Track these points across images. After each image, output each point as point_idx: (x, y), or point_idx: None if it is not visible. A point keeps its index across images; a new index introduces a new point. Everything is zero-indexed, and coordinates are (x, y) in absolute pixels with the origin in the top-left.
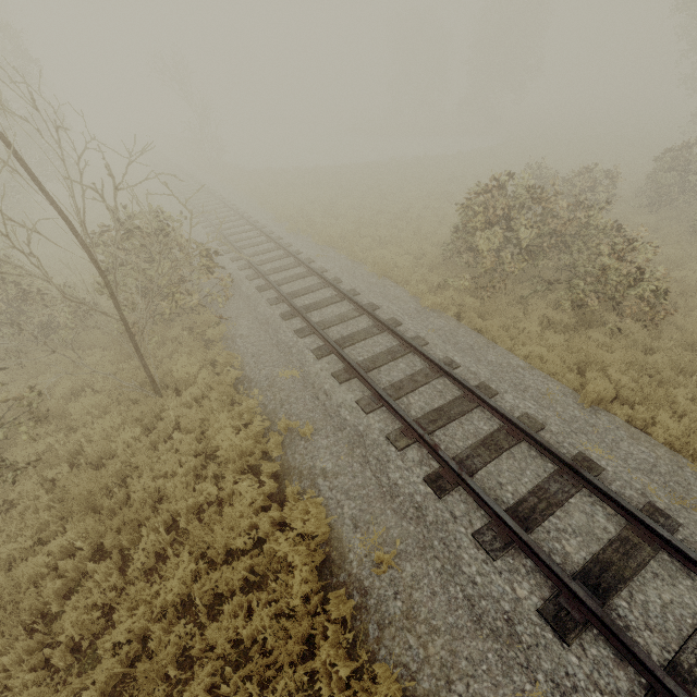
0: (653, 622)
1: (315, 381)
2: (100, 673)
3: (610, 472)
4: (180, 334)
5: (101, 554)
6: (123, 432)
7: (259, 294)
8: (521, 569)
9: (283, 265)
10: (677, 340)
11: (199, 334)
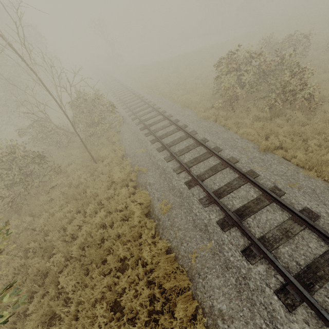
0: (260, 225)
1: (150, 152)
2: (78, 241)
3: (262, 176)
4: (103, 141)
5: (79, 213)
6: (83, 175)
7: (132, 121)
8: (214, 210)
9: (143, 108)
10: (322, 118)
11: (111, 140)
